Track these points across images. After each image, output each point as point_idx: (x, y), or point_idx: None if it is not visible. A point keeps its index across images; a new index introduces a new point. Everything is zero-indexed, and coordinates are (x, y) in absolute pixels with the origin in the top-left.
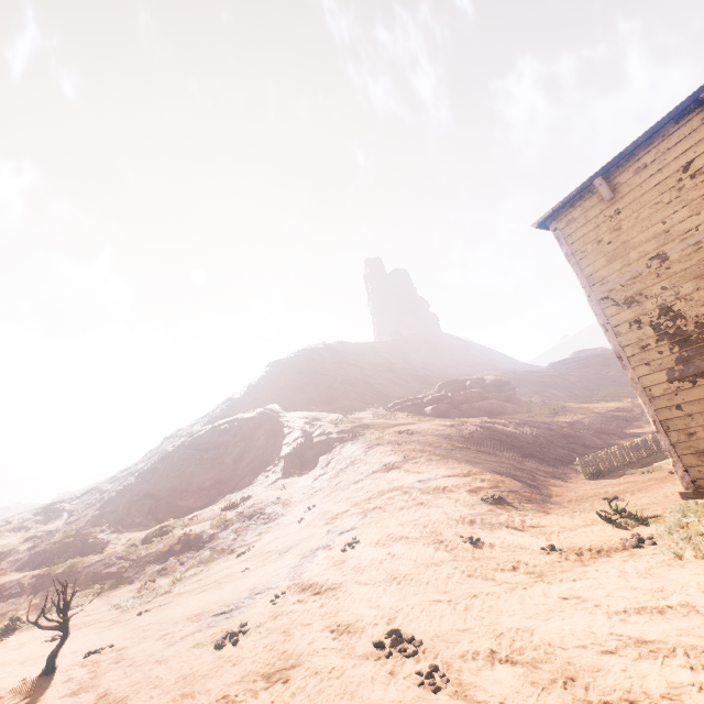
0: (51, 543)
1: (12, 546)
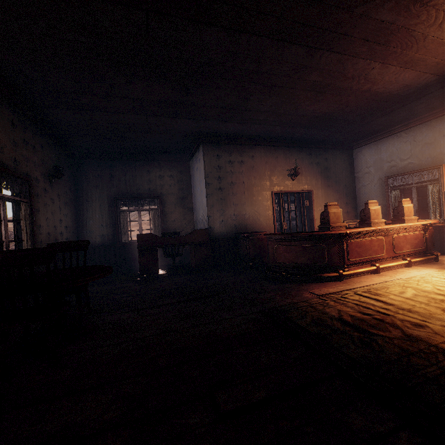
0: (11, 231)
1: (11, 229)
